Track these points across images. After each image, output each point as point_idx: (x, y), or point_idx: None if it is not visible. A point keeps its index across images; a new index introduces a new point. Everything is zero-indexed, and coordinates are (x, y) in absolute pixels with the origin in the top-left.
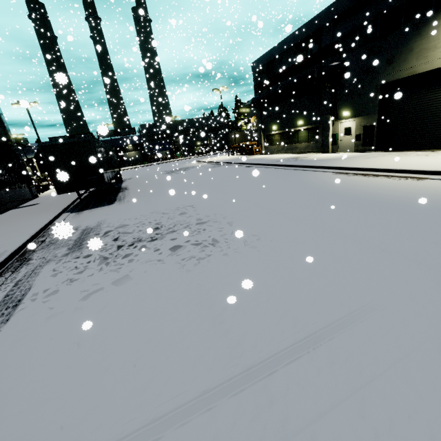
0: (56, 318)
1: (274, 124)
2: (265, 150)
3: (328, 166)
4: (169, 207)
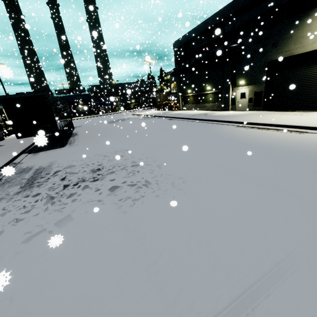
0: None
1: (189, 88)
2: (182, 107)
3: (230, 121)
4: (109, 150)
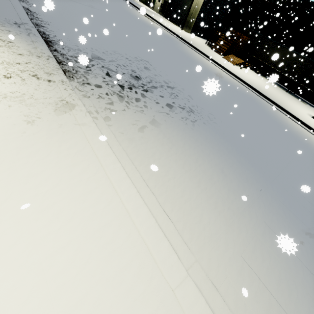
0: None
1: None
2: None
3: (137, 7)
4: None
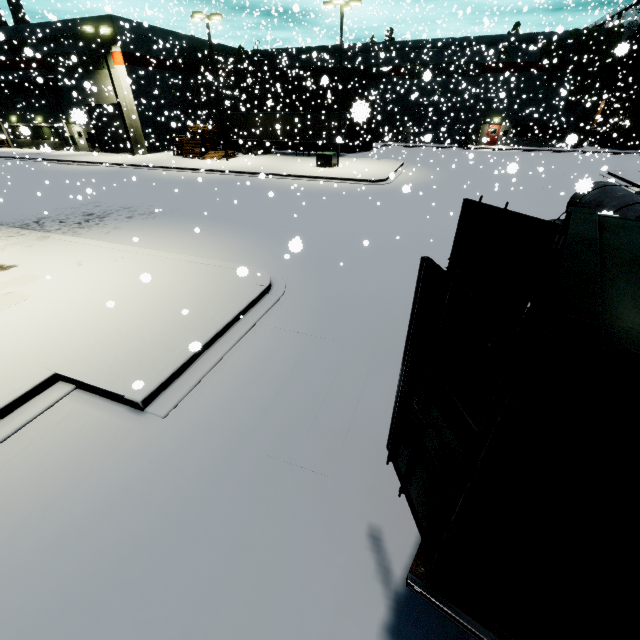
0: None
1: (13, 115)
2: (13, 143)
3: (54, 159)
4: None
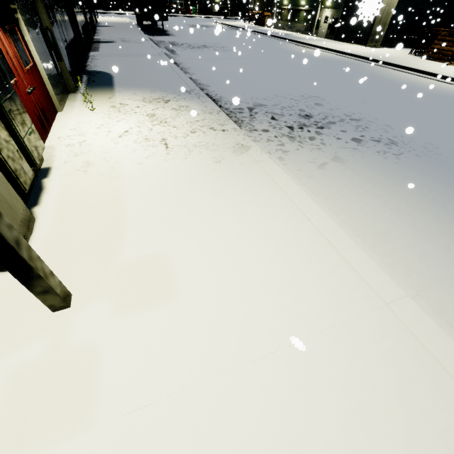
0: (189, 52)
1: None
2: (275, 24)
3: (295, 40)
4: (206, 42)
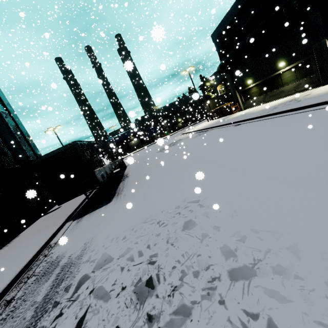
0: None
1: (248, 78)
2: (244, 106)
3: None
4: (165, 206)
